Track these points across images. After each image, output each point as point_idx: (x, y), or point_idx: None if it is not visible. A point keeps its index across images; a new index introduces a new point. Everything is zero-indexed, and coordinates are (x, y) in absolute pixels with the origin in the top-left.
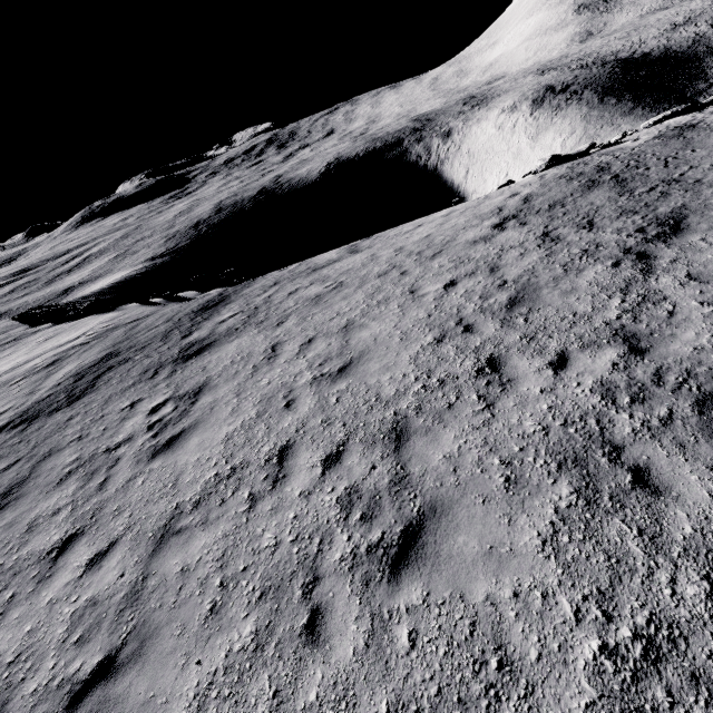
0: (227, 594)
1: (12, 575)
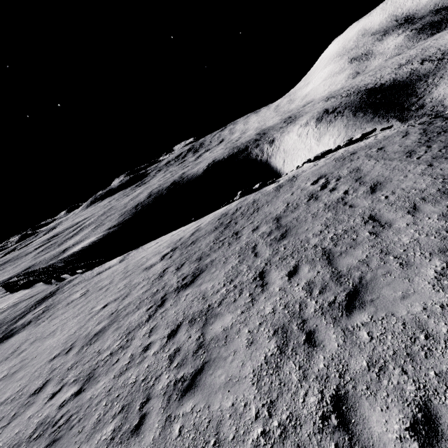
0: None
1: None
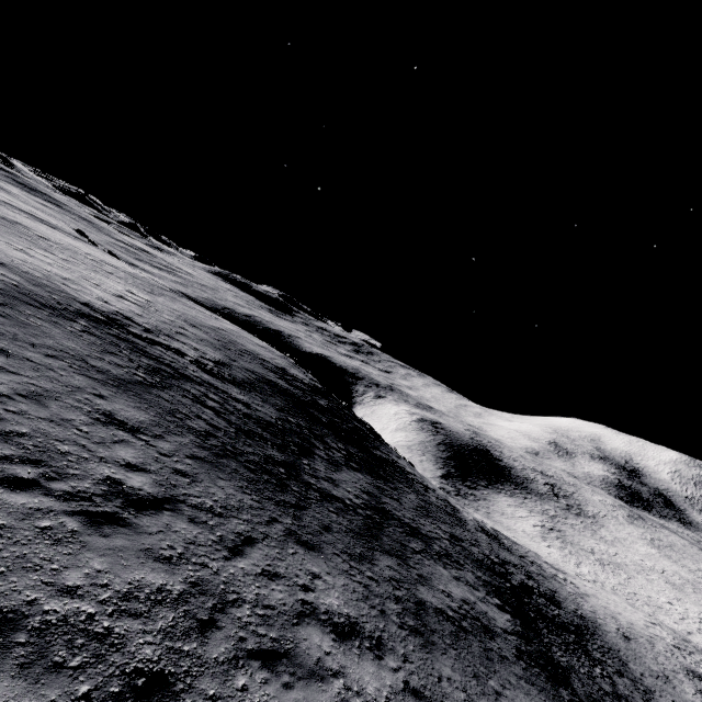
0: None
1: None
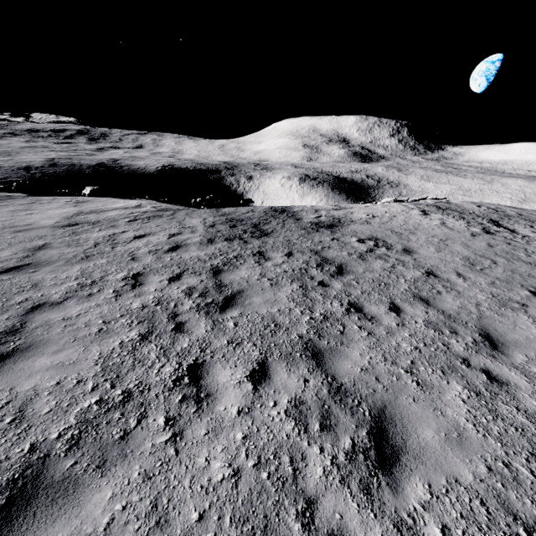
0: (535, 278)
1: (424, 282)
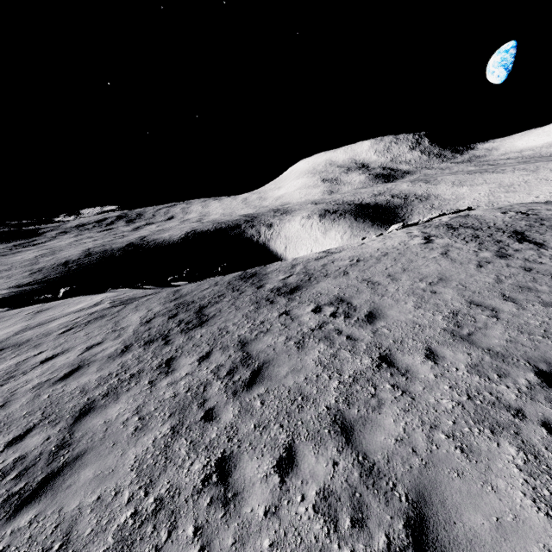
0: None
1: (367, 381)
